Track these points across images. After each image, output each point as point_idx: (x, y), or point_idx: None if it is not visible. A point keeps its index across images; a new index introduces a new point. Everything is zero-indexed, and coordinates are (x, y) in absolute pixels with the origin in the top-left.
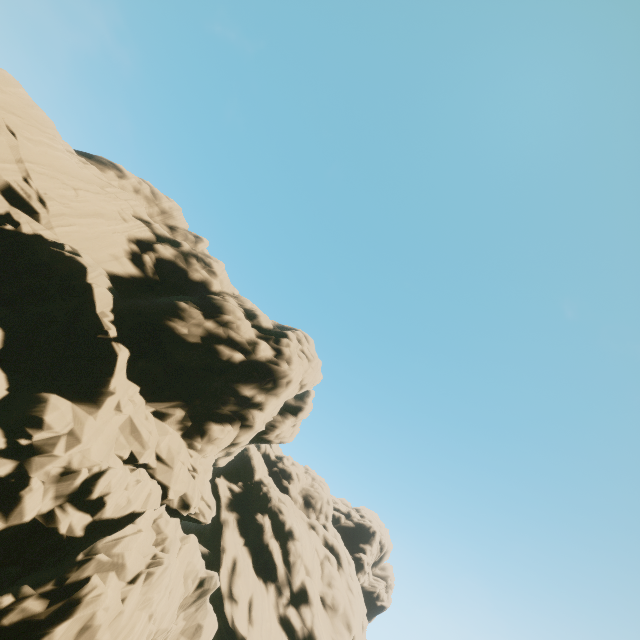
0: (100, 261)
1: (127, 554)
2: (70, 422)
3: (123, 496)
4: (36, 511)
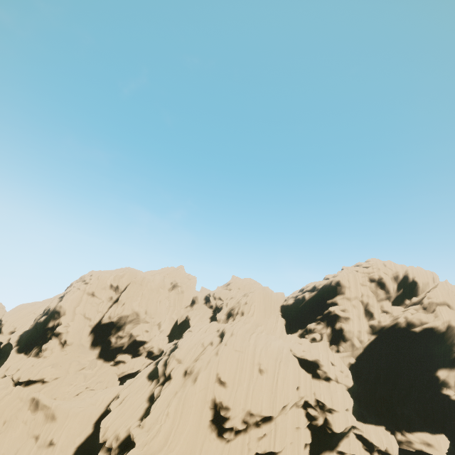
0: None
1: None
2: None
3: None
4: None
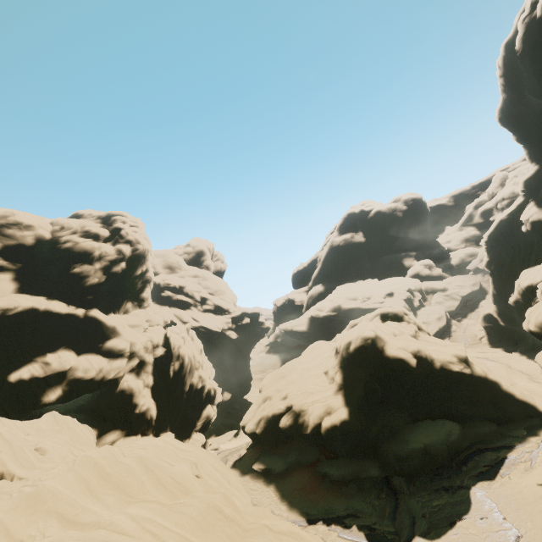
0: (1, 292)
1: (179, 341)
2: (126, 340)
3: (160, 336)
4: (153, 357)
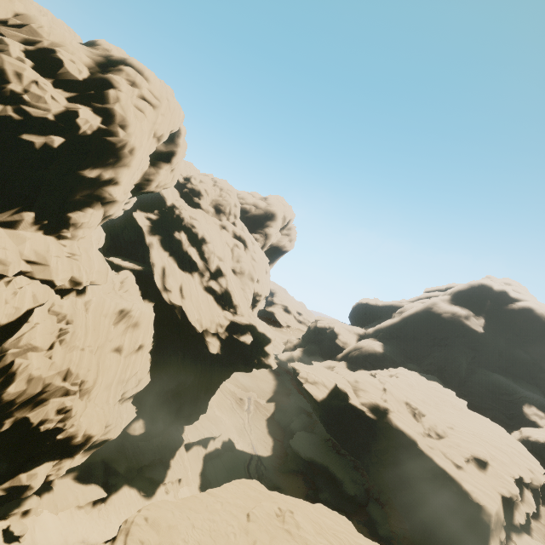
0: None
1: (33, 342)
2: None
3: (8, 308)
4: None
